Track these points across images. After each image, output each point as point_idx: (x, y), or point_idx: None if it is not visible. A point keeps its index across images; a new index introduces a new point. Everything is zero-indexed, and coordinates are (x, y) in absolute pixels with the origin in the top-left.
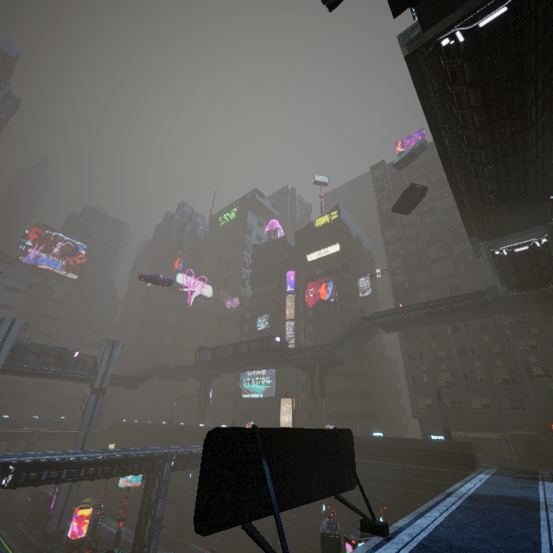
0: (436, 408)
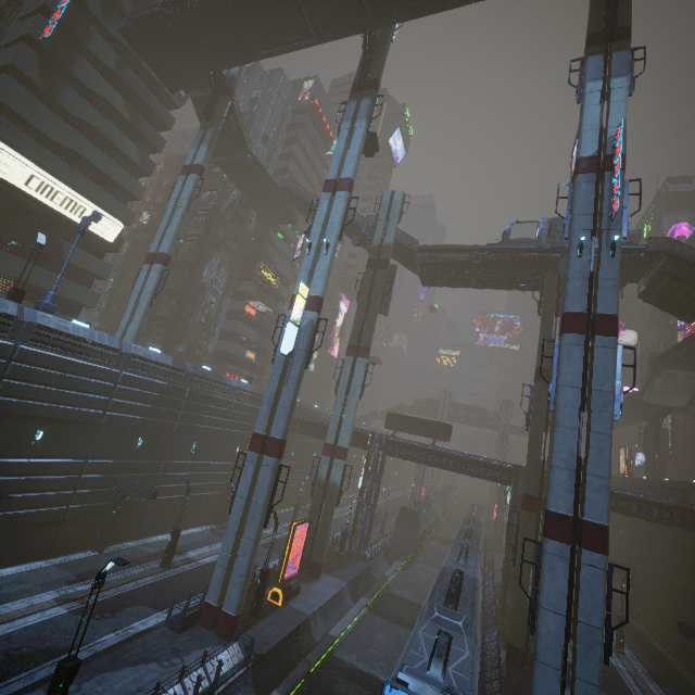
0: None
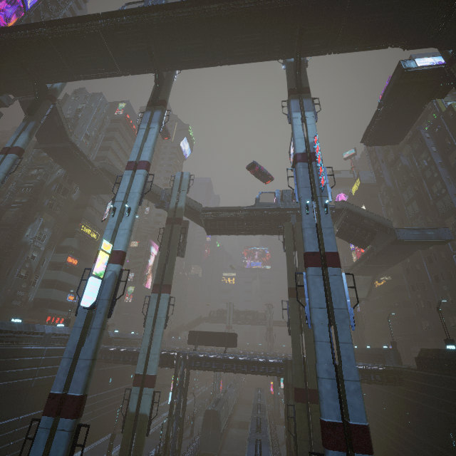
0: (432, 328)
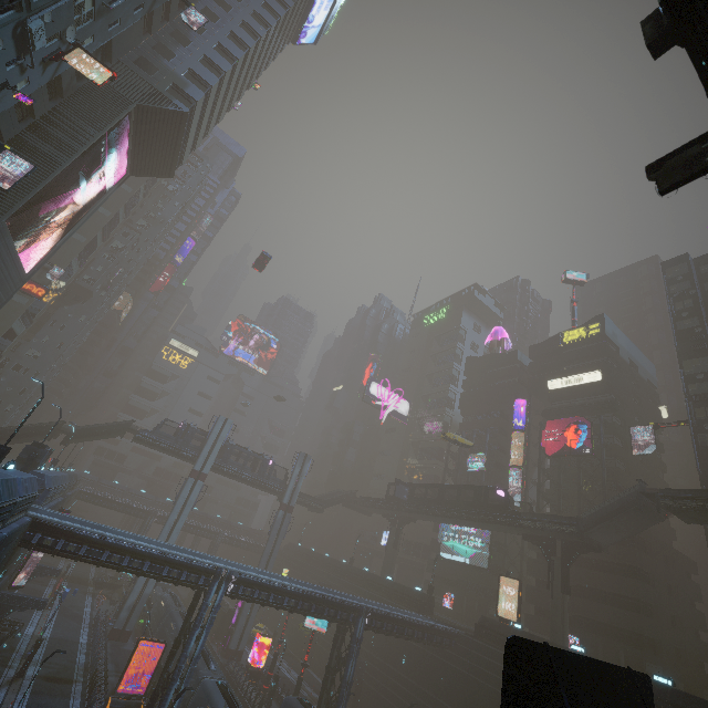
0: None
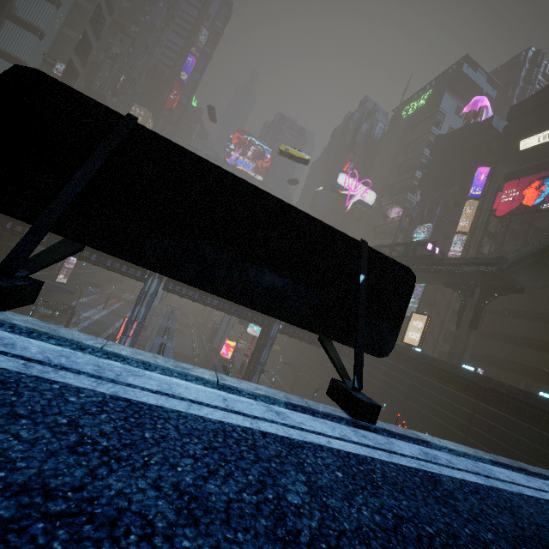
0: None
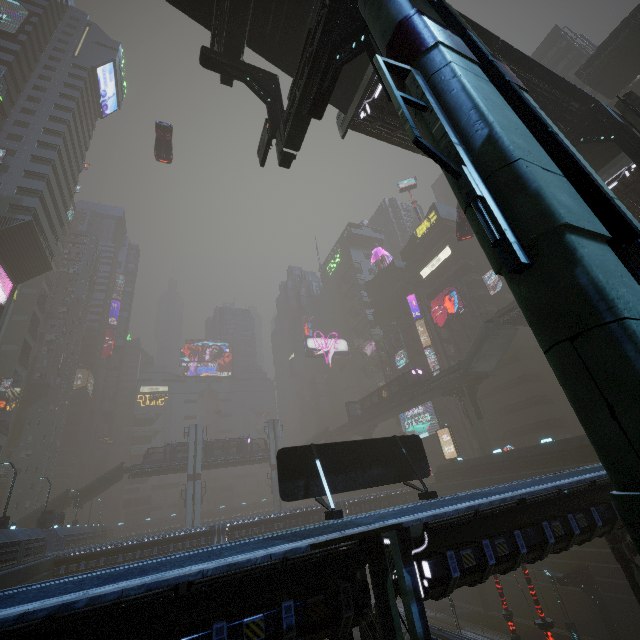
0: None
